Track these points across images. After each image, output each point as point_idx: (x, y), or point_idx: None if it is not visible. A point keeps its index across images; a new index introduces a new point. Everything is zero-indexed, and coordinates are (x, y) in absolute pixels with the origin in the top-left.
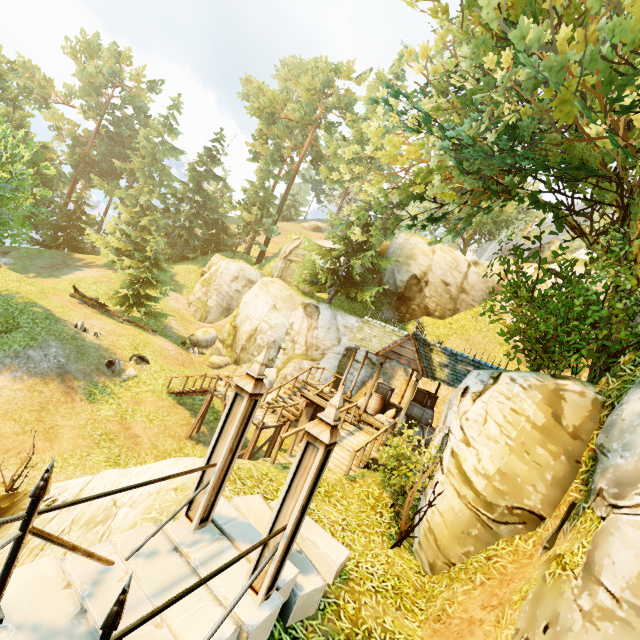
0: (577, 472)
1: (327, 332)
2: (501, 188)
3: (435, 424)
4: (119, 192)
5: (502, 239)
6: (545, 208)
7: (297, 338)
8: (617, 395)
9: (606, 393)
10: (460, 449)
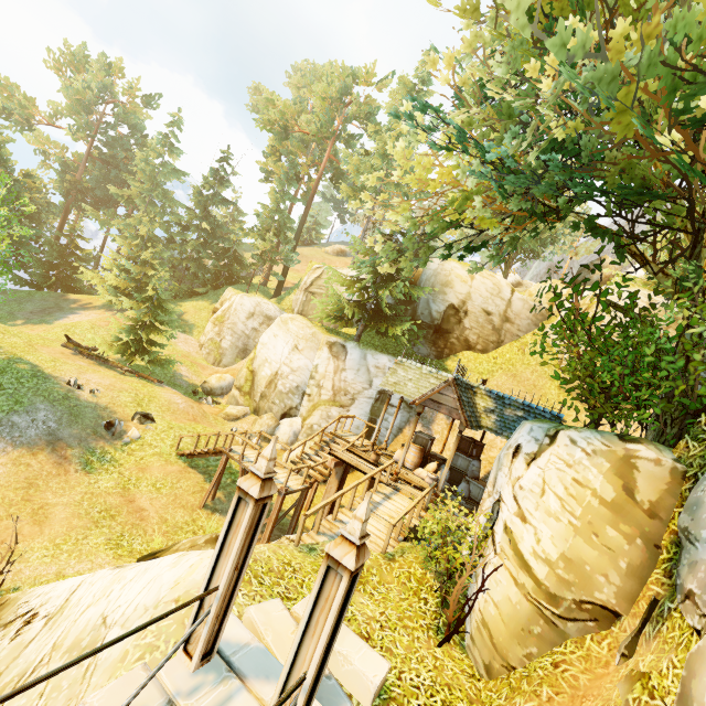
0: (657, 559)
1: (356, 374)
2: (547, 208)
3: (482, 473)
4: (116, 222)
5: (547, 256)
6: (602, 236)
7: (323, 382)
8: (700, 464)
9: (686, 461)
10: (515, 525)
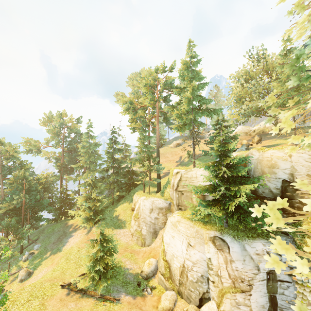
0: None
1: (244, 264)
2: None
3: None
4: (79, 178)
5: None
6: None
7: (220, 272)
8: None
9: None
10: None
